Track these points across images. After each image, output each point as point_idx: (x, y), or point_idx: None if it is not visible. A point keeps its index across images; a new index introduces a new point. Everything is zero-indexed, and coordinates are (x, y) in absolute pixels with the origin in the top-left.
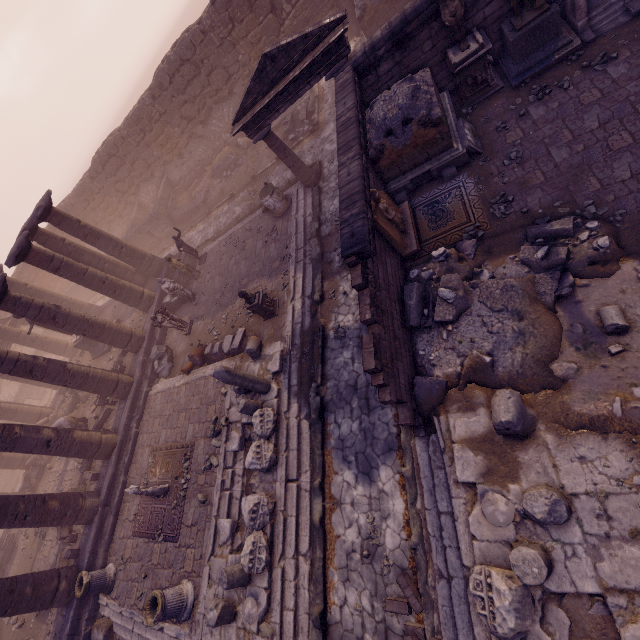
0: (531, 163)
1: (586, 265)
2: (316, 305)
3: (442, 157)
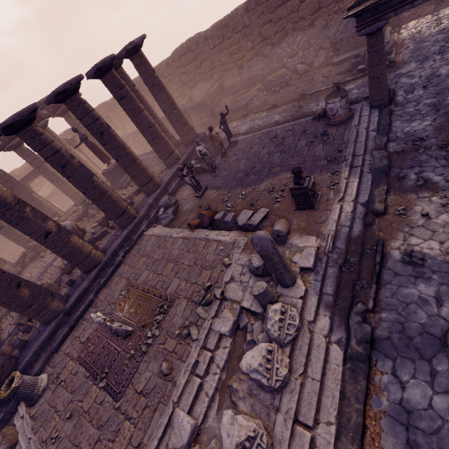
0: None
1: None
2: (373, 215)
3: None
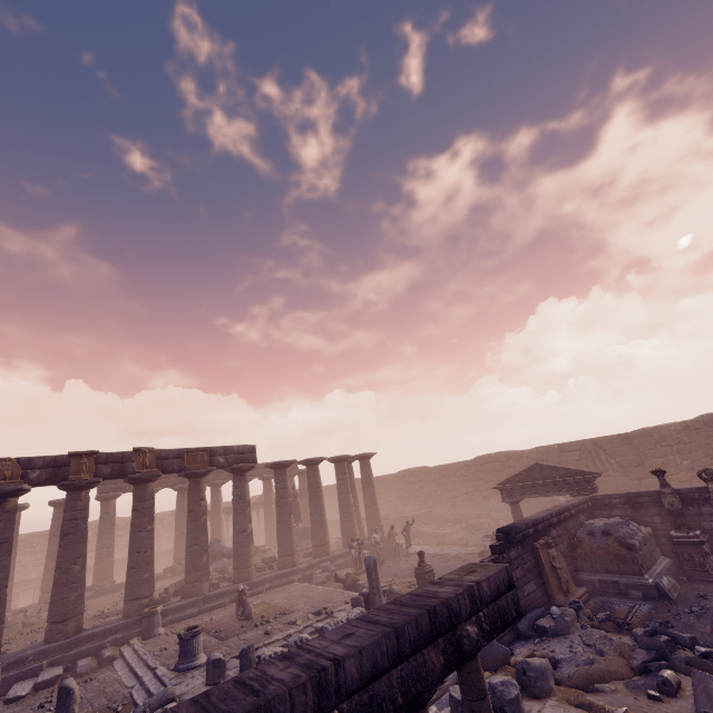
0: (707, 620)
1: (683, 662)
2: None
3: (631, 577)
